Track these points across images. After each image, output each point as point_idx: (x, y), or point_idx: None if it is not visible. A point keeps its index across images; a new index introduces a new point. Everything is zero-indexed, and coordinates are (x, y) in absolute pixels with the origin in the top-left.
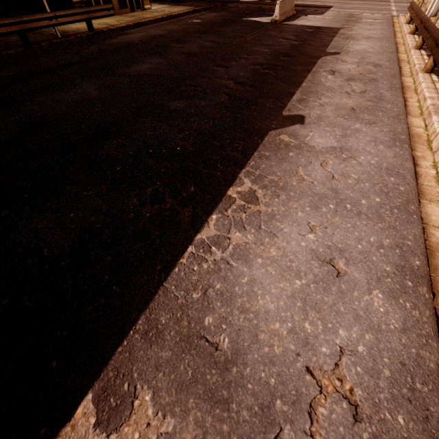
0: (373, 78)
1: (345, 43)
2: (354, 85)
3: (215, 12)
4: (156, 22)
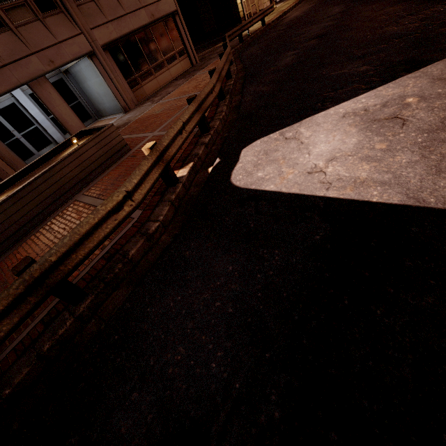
0: None
1: None
2: None
3: None
4: (292, 8)
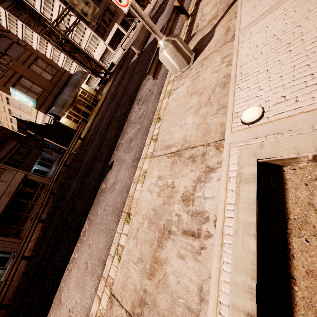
0: (152, 91)
1: None
2: (141, 109)
3: (121, 69)
4: (101, 106)
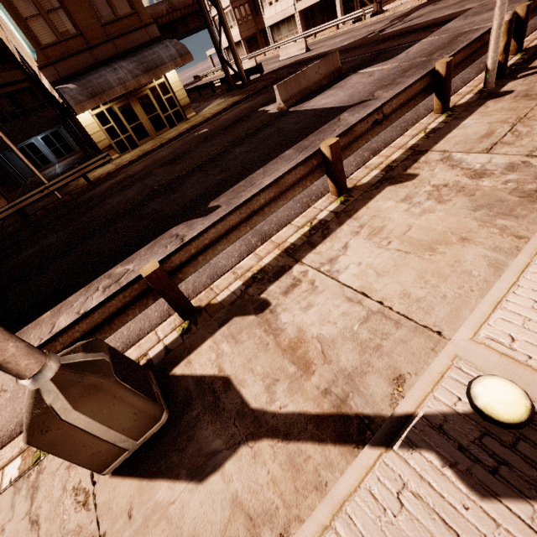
0: None
1: (274, 169)
2: None
3: (255, 98)
4: (170, 142)
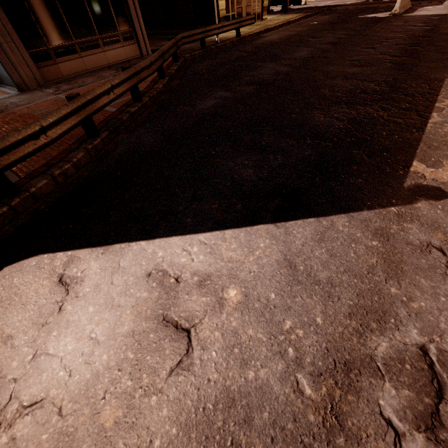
0: None
1: None
2: None
3: (325, 15)
4: (278, 27)
